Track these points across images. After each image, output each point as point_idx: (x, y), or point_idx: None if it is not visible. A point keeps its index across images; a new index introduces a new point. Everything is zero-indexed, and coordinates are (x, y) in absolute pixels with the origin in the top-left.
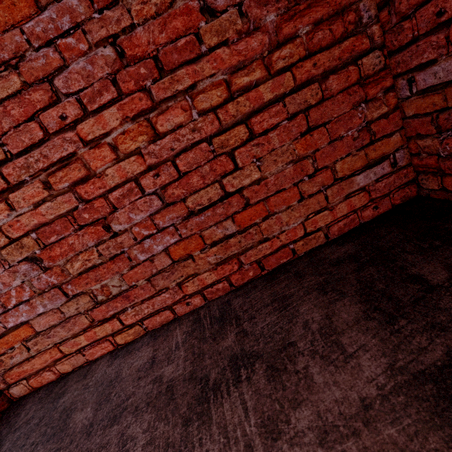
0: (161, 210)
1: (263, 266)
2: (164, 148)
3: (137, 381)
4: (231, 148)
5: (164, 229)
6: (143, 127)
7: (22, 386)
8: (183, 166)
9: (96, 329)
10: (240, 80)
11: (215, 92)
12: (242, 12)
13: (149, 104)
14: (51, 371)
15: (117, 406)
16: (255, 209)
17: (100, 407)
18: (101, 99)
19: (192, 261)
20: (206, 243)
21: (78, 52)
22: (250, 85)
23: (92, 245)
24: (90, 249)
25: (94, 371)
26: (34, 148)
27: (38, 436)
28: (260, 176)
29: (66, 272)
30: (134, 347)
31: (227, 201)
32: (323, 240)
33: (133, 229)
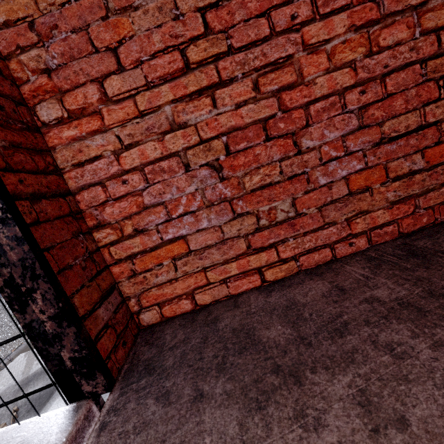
0: (354, 132)
1: (438, 214)
2: (376, 65)
3: (335, 303)
4: (441, 75)
5: (350, 154)
6: (363, 39)
7: (153, 313)
8: (389, 87)
9: (249, 258)
10: None
11: (442, 13)
12: None
13: (375, 16)
14: (189, 299)
15: (328, 322)
16: None
17: (298, 325)
18: (332, 4)
19: (368, 196)
20: (388, 177)
21: None
22: None
23: (275, 160)
24: (271, 164)
25: (247, 301)
26: (255, 46)
27: (218, 351)
28: None
29: (241, 186)
30: (290, 282)
31: (422, 133)
32: None
33: (320, 149)
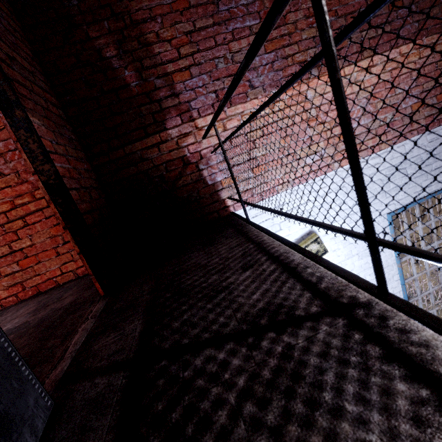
0: None
1: (39, 289)
2: None
3: None
4: (15, 229)
5: None
6: None
7: None
8: None
9: None
10: (19, 201)
11: (6, 205)
12: (19, 175)
13: None
14: None
15: None
16: (31, 259)
17: None
18: None
19: None
20: (2, 275)
21: None
22: (24, 203)
23: None
24: None
25: None
26: None
27: None
28: (33, 243)
29: None
30: None
31: (15, 254)
32: (75, 277)
33: None
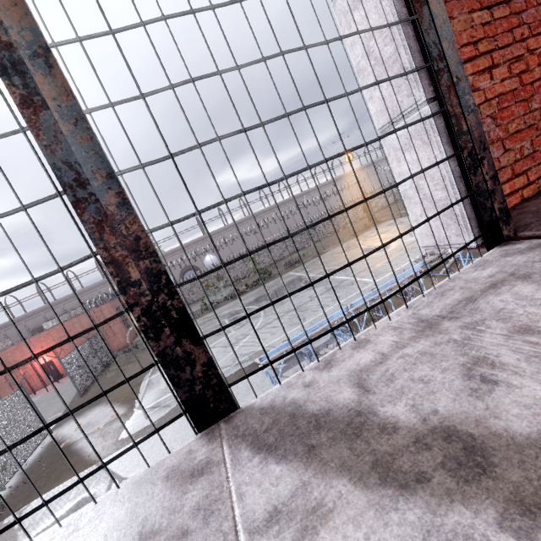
0: None
1: None
2: None
3: None
4: None
5: None
6: None
7: None
8: None
9: (513, 182)
10: None
11: None
12: None
13: None
14: None
15: None
16: None
17: None
18: (536, 30)
19: None
20: None
21: (531, 5)
22: None
23: (520, 115)
24: (519, 118)
25: (528, 205)
26: (506, 47)
27: None
28: None
29: (506, 131)
30: None
31: None
32: None
33: (539, 110)
